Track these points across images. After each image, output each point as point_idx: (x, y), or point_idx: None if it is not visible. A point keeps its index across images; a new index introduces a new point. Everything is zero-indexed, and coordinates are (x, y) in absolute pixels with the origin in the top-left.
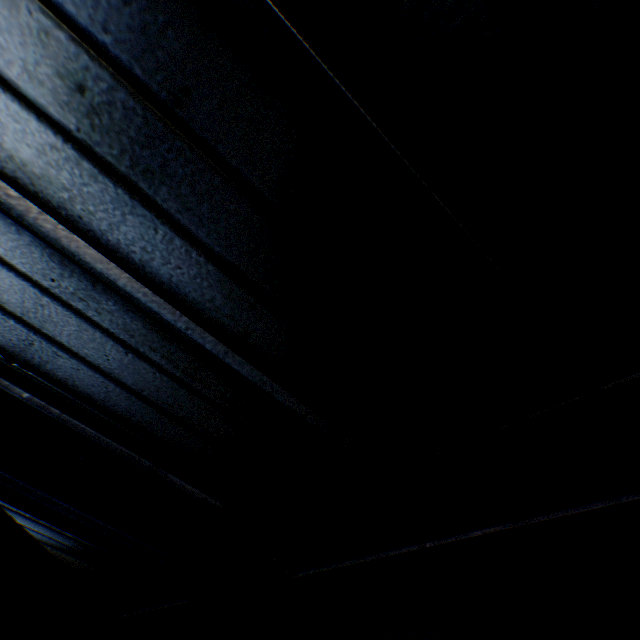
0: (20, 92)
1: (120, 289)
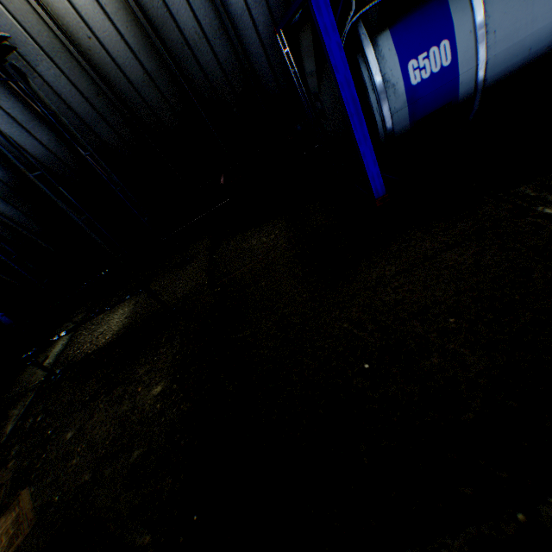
0: None
1: None
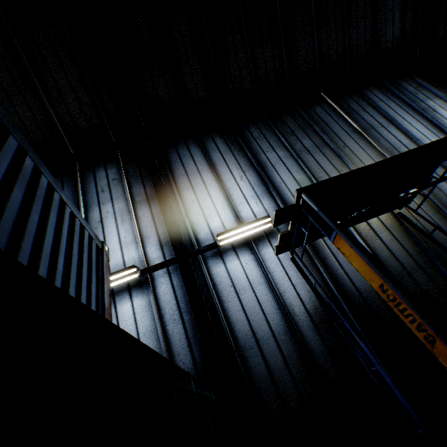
0: (304, 304)
1: (303, 344)
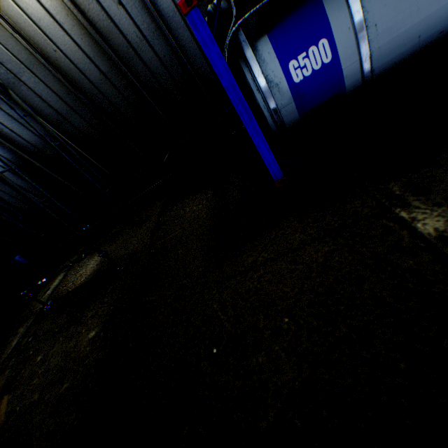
0: None
1: None
